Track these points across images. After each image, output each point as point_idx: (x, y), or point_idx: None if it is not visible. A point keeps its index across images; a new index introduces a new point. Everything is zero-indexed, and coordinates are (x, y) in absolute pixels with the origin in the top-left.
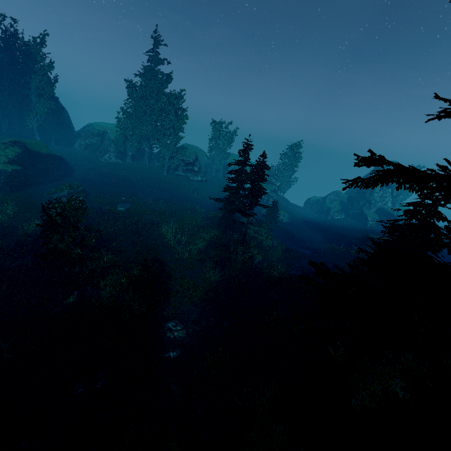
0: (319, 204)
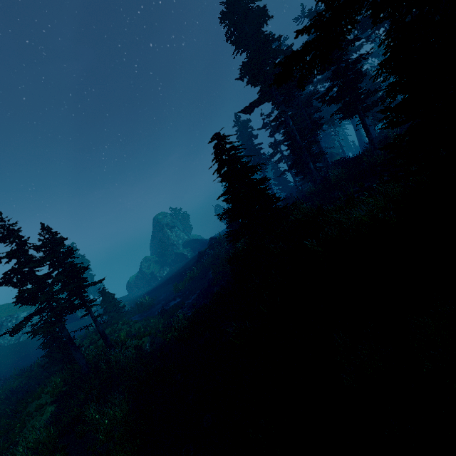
0: (141, 277)
